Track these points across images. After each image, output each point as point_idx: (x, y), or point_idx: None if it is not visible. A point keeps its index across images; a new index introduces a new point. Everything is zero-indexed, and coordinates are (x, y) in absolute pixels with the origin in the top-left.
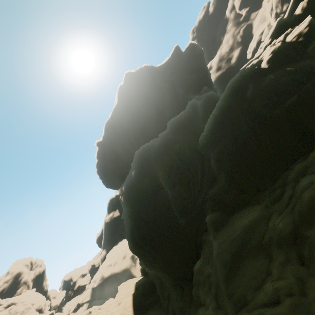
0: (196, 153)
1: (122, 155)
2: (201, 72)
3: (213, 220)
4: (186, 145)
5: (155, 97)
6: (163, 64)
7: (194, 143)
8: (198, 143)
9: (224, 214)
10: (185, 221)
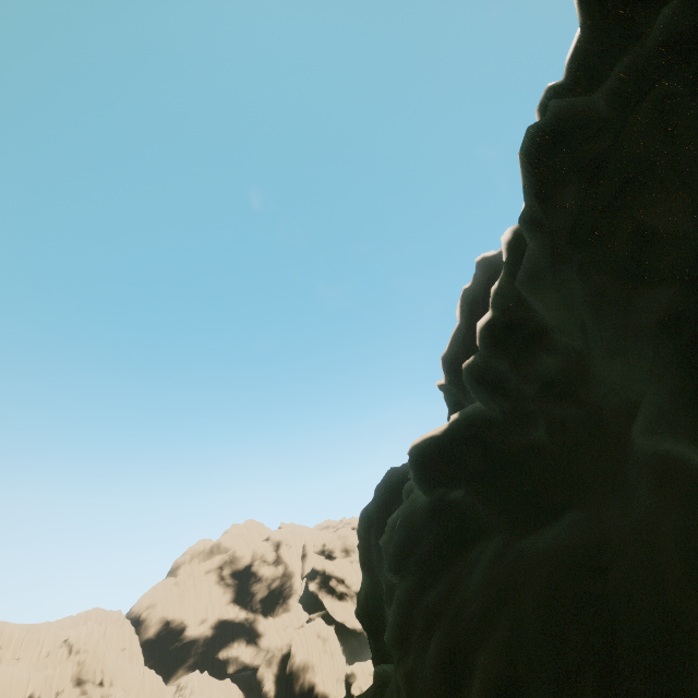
0: None
1: None
2: None
3: (380, 678)
4: None
5: None
6: None
7: None
8: None
9: None
10: None
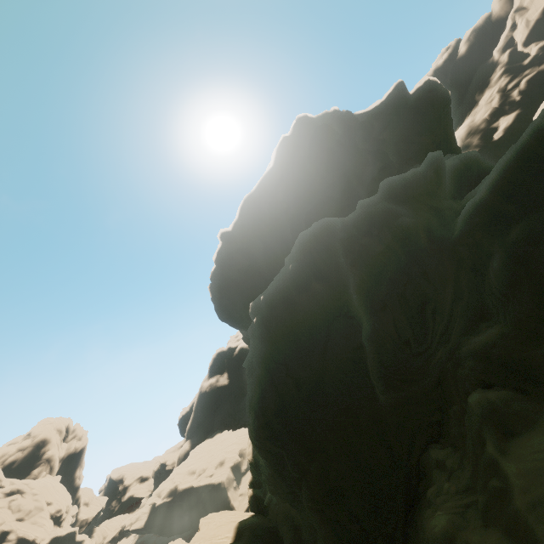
0: (444, 247)
1: (262, 262)
2: (441, 133)
3: (493, 406)
4: (423, 226)
5: (346, 162)
6: (368, 110)
7: (438, 229)
8: (447, 231)
9: (525, 399)
10: (395, 400)
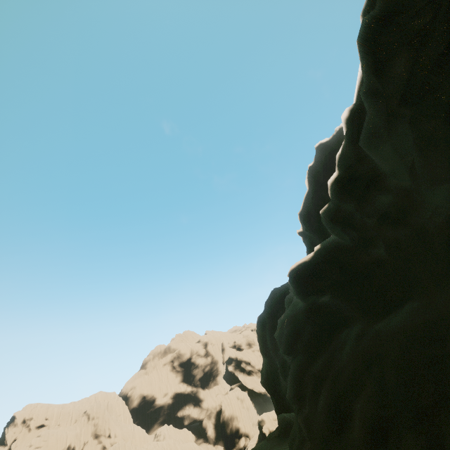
0: None
1: None
2: None
3: (282, 422)
4: None
5: None
6: None
7: None
8: None
9: None
10: None
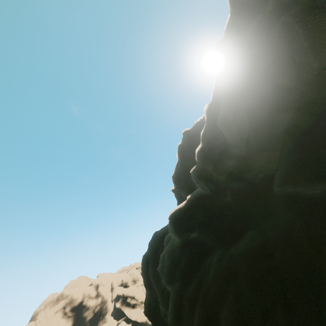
0: None
1: None
2: None
3: None
4: None
5: None
6: None
7: None
8: None
9: None
10: None
